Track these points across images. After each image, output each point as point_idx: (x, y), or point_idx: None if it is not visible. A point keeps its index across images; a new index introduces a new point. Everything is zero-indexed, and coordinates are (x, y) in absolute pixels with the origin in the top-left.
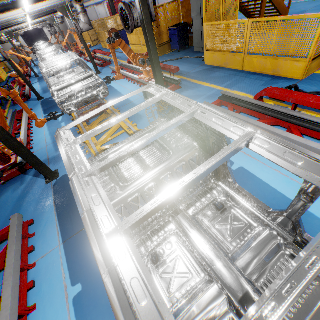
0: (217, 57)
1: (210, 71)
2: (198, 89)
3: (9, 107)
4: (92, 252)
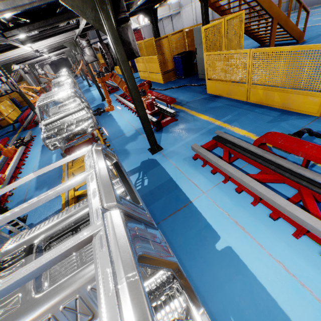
0: (219, 86)
1: (211, 101)
2: (195, 123)
3: (19, 132)
4: None
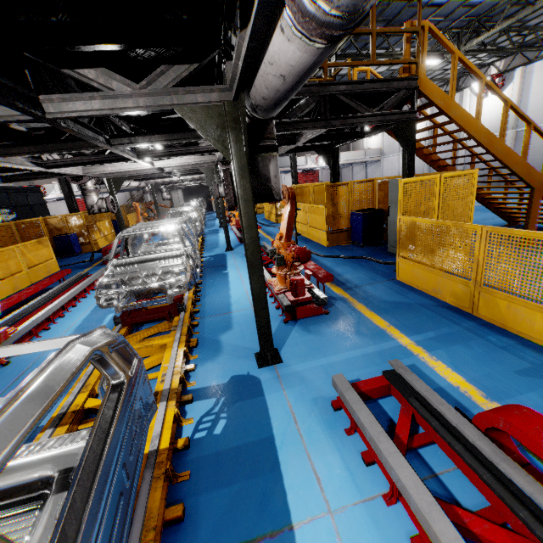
0: (420, 273)
1: (401, 296)
2: (358, 328)
3: (94, 265)
4: None
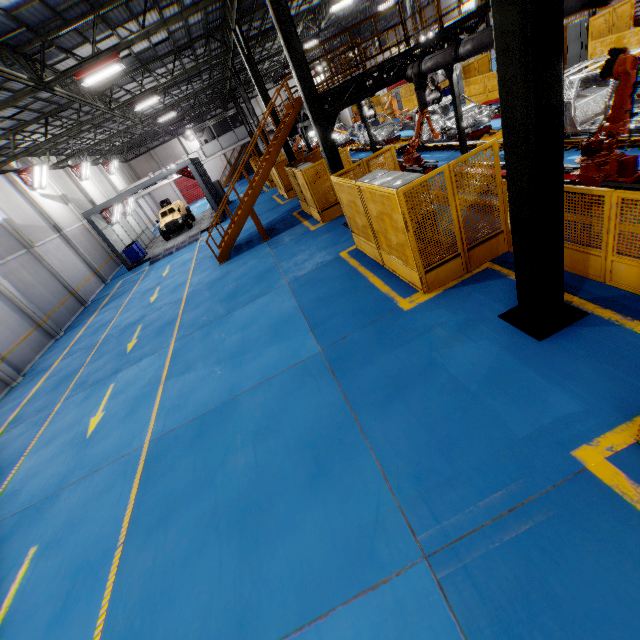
0: None
1: None
2: None
3: None
4: None
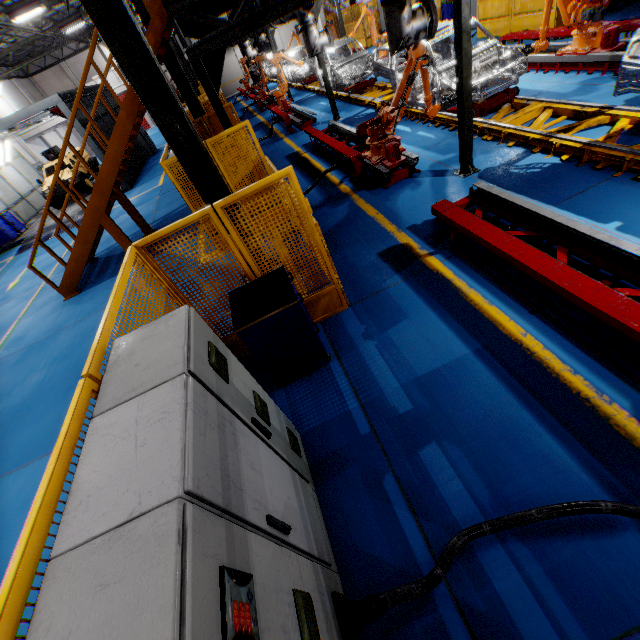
0: None
1: None
2: None
3: (284, 136)
4: (612, 204)
